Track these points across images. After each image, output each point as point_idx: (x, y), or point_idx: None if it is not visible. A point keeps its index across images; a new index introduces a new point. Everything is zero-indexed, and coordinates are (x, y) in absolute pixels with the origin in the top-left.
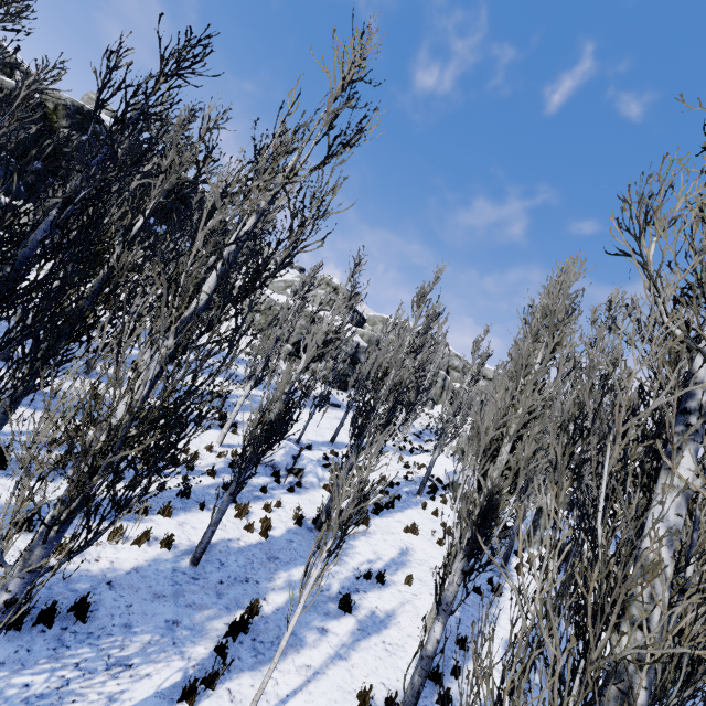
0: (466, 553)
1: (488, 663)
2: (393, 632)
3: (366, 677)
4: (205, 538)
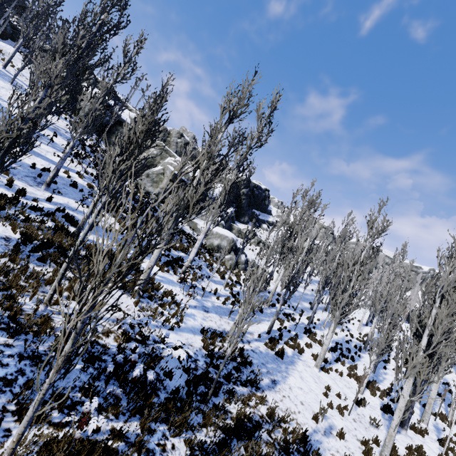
0: None
1: None
2: None
3: None
4: None
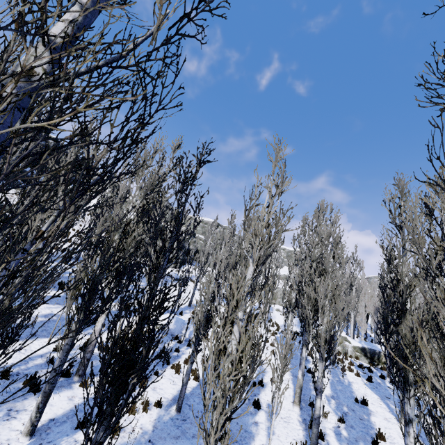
0: (326, 361)
1: (325, 410)
2: (282, 411)
3: (286, 439)
4: (182, 394)
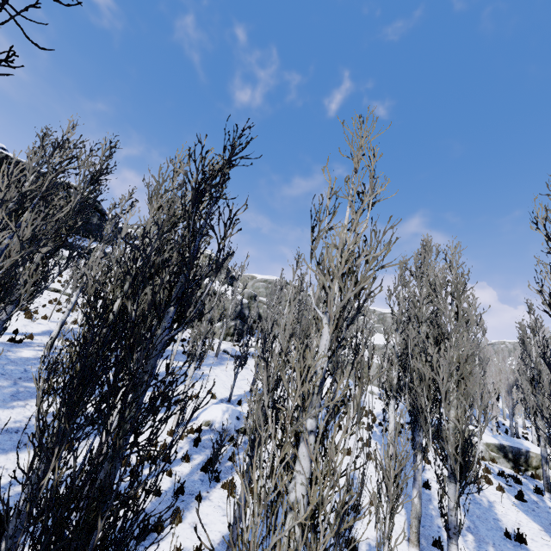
0: (461, 483)
1: None
2: None
3: None
4: (234, 536)
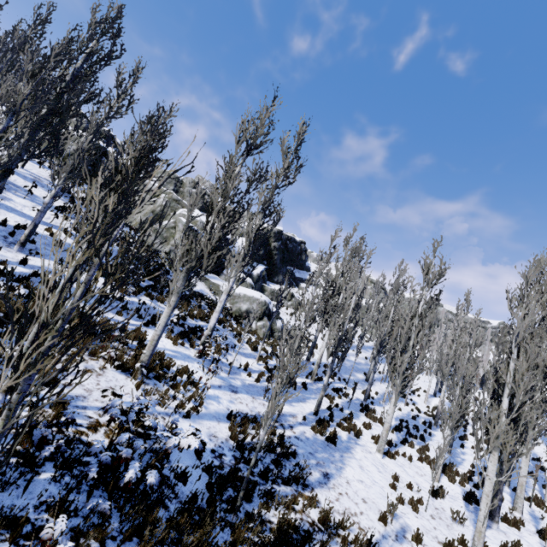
0: None
1: None
2: None
3: None
4: None
